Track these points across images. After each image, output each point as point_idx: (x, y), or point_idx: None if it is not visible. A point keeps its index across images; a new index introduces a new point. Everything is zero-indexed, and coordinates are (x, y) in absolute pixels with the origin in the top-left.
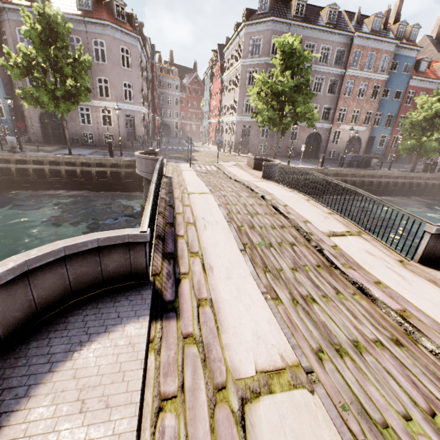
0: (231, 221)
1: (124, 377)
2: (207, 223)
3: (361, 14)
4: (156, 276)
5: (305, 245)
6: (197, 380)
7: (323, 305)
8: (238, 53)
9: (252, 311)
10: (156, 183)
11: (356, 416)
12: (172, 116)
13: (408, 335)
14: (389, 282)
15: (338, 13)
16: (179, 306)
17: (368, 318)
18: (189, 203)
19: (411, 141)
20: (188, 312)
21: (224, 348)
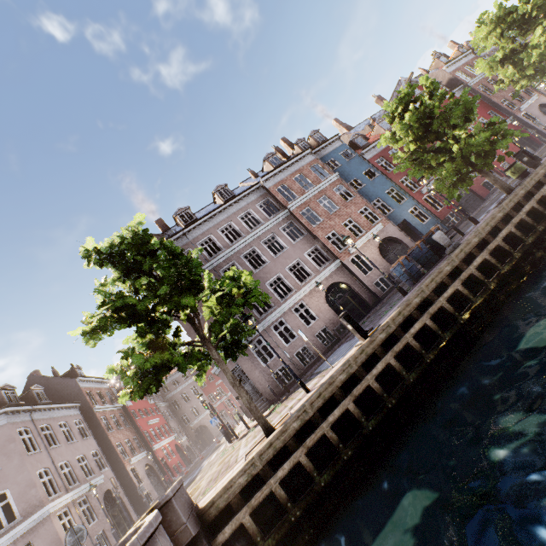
0: None
1: None
2: None
3: (258, 172)
4: None
5: None
6: None
7: None
8: None
9: None
10: None
11: None
12: (200, 410)
13: None
14: None
15: (236, 189)
16: None
17: None
18: None
19: (445, 169)
20: None
21: None
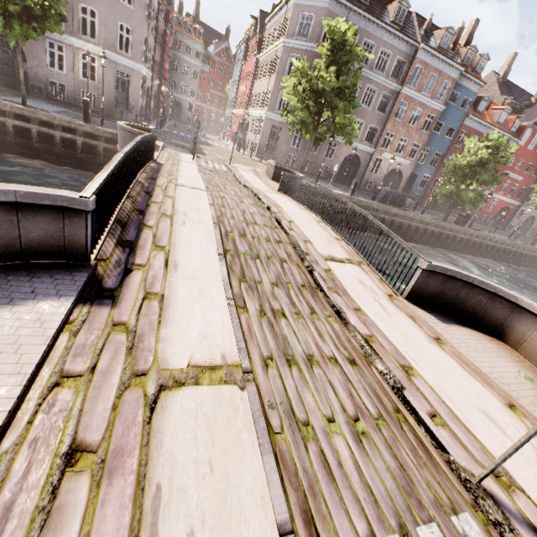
0: (220, 224)
1: (19, 350)
2: (189, 220)
3: (432, 23)
4: (101, 262)
5: (297, 264)
6: (114, 364)
7: (292, 321)
8: (282, 29)
9: (208, 313)
10: (129, 156)
11: (281, 414)
12: (187, 93)
13: (365, 358)
14: (369, 311)
15: (408, 13)
16: (120, 296)
17: (333, 338)
18: (173, 195)
19: (450, 187)
20: (129, 302)
21: (159, 341)
